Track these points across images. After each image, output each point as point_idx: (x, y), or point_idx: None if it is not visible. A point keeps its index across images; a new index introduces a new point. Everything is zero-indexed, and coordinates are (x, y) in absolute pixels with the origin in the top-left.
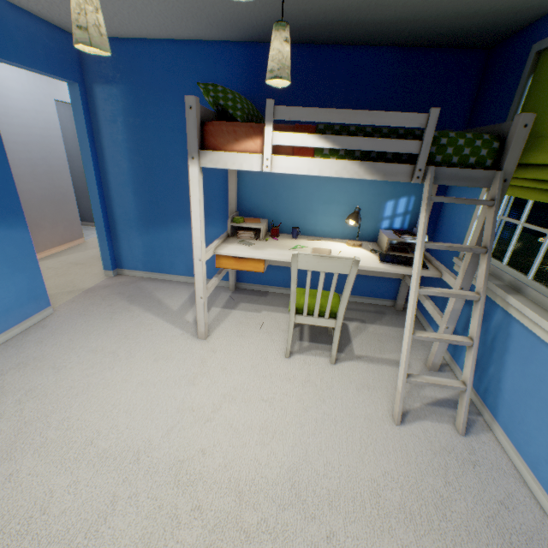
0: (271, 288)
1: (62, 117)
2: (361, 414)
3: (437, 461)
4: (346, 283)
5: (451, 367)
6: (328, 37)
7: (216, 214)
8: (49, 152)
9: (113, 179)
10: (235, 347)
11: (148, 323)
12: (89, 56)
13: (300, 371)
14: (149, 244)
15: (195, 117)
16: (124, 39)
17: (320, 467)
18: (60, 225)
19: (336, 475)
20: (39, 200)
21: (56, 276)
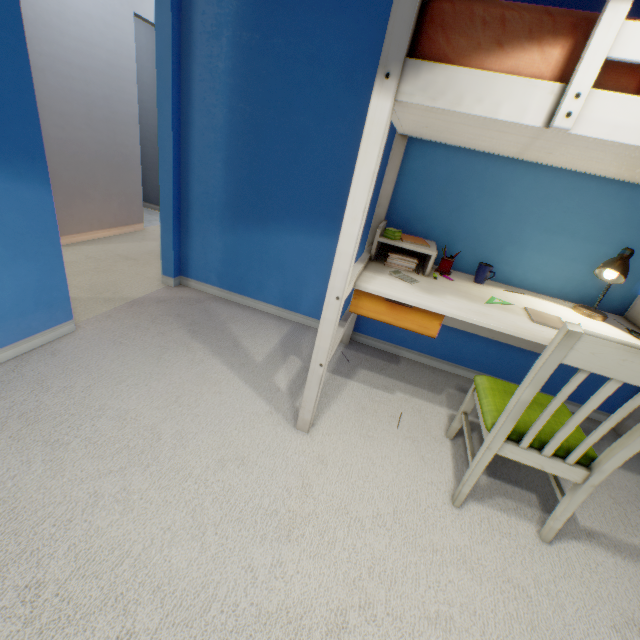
0: (406, 352)
1: (141, 51)
2: None
3: None
4: None
5: None
6: None
7: None
8: (114, 91)
9: (198, 136)
10: (358, 460)
11: (215, 378)
12: None
13: (488, 548)
14: (232, 248)
15: None
16: None
17: None
18: (114, 200)
19: None
20: (91, 158)
21: (94, 270)
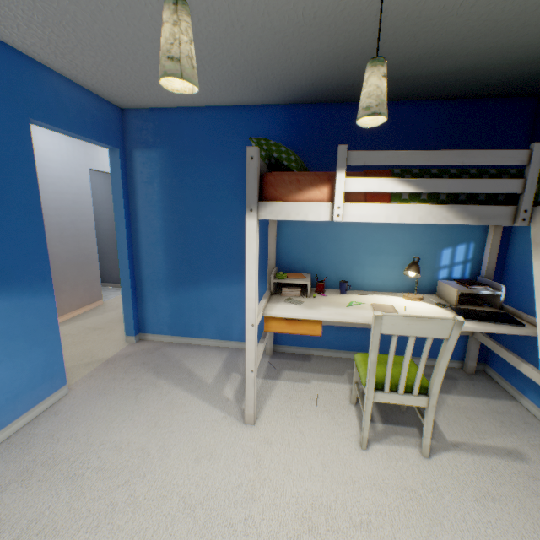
0: (314, 351)
1: (92, 185)
2: None
3: None
4: (442, 350)
5: None
6: None
7: None
8: (78, 216)
9: (144, 238)
10: (292, 434)
11: (180, 402)
12: (132, 125)
13: (389, 470)
14: (177, 305)
15: (256, 167)
16: (167, 109)
17: None
18: (80, 287)
19: None
20: (63, 263)
21: (72, 344)
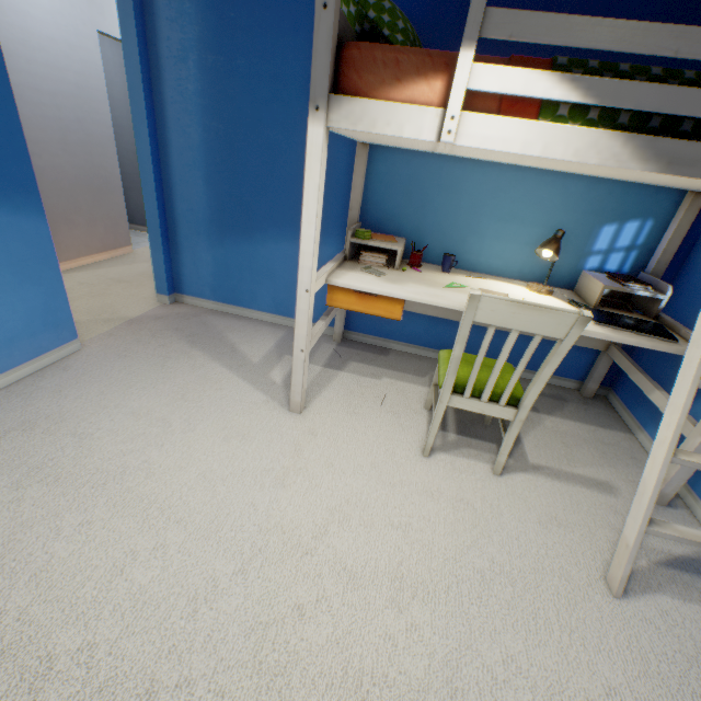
0: (395, 345)
1: (108, 66)
2: (553, 570)
3: (697, 678)
4: (552, 354)
5: (686, 502)
6: None
7: (326, 224)
8: (87, 113)
9: (176, 156)
10: (344, 430)
11: (216, 378)
12: None
13: (448, 481)
14: (222, 261)
15: (331, 26)
16: None
17: (497, 664)
18: (99, 224)
19: (525, 684)
20: (71, 184)
21: (89, 295)
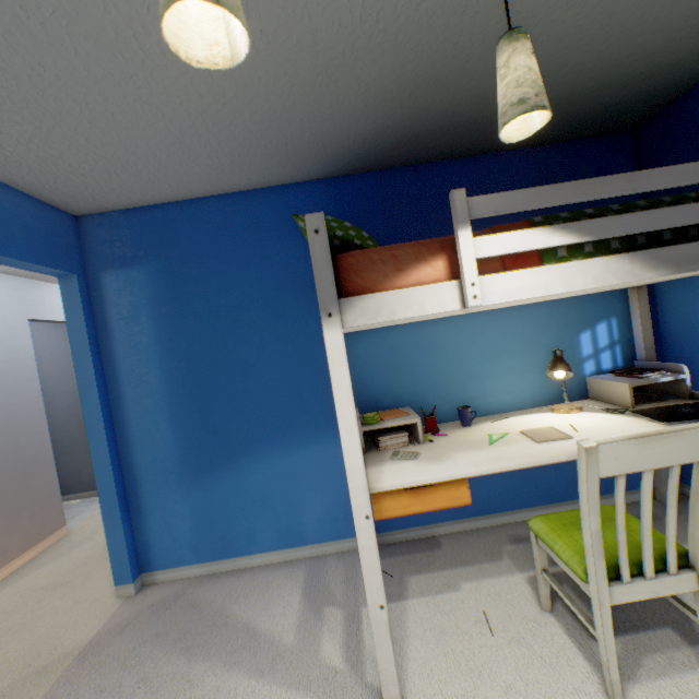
0: (439, 527)
1: (35, 345)
2: None
3: None
4: (698, 481)
5: None
6: (442, 148)
7: (318, 420)
8: (12, 395)
9: (133, 406)
10: None
11: None
12: (95, 237)
13: None
14: (203, 506)
15: (326, 245)
16: (150, 207)
17: None
18: (23, 515)
19: None
20: None
21: (9, 632)
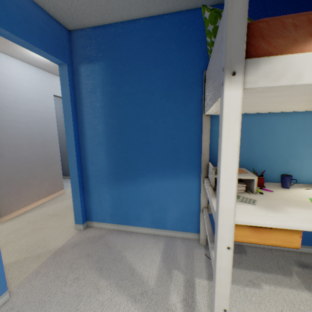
0: None
1: (59, 110)
2: None
3: None
4: None
5: None
6: None
7: (184, 165)
8: (45, 128)
9: (89, 141)
10: None
11: None
12: (77, 43)
13: None
14: (117, 197)
15: None
16: (107, 25)
17: None
18: (46, 181)
19: None
20: (32, 163)
21: (31, 231)
